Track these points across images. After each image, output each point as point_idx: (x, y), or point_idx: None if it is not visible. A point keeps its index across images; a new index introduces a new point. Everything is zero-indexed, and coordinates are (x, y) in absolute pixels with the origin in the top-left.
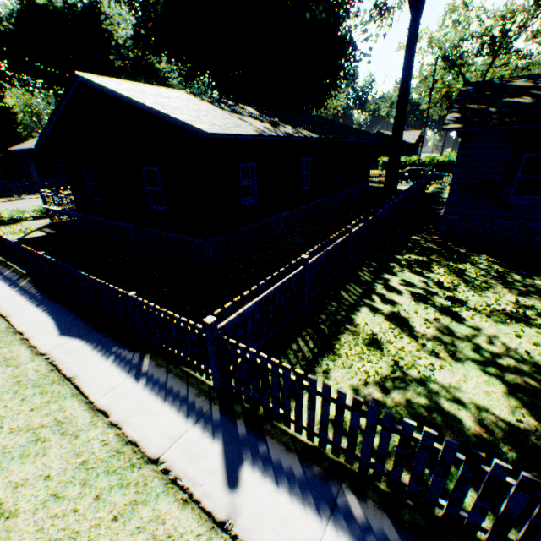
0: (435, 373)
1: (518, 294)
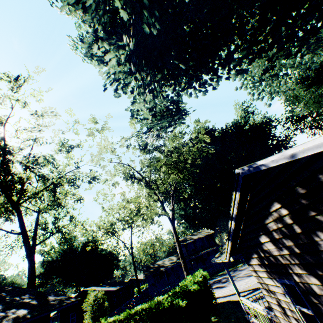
0: None
1: None
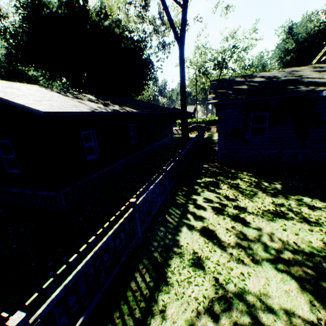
0: (247, 281)
1: (271, 196)
